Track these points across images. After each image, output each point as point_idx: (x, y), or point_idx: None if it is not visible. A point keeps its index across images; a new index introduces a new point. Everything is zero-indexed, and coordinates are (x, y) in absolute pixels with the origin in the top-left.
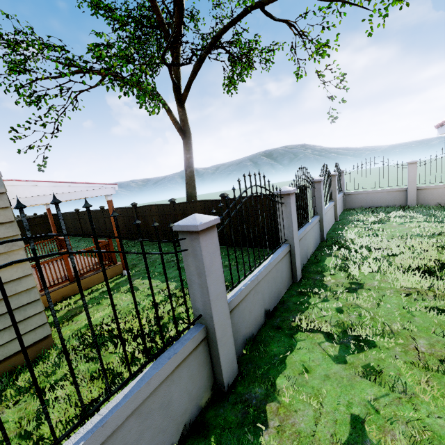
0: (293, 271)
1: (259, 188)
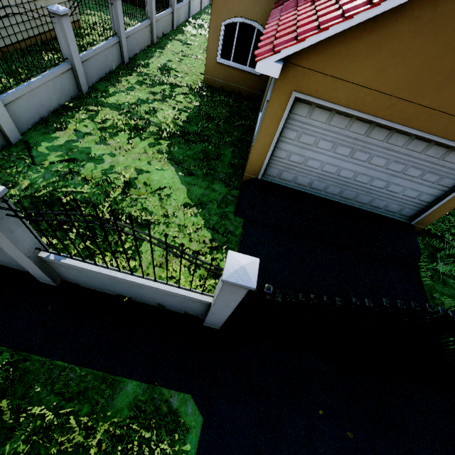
0: (173, 24)
1: None
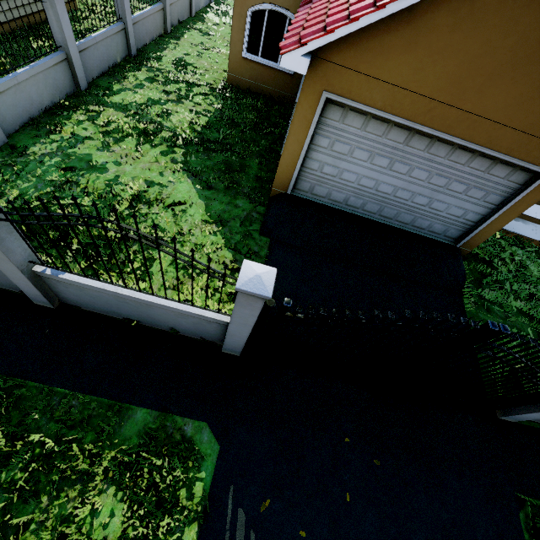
0: (191, 9)
1: None
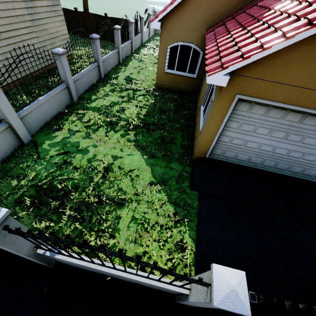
0: (132, 49)
1: (107, 0)
